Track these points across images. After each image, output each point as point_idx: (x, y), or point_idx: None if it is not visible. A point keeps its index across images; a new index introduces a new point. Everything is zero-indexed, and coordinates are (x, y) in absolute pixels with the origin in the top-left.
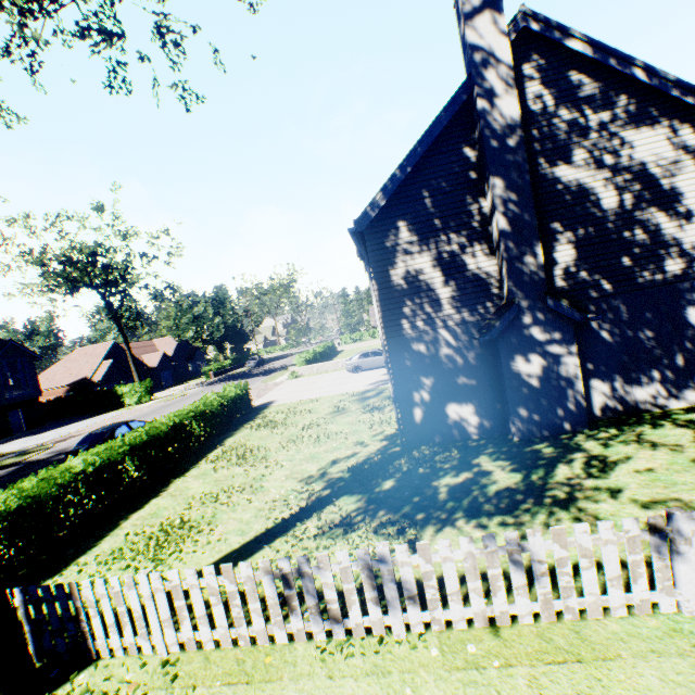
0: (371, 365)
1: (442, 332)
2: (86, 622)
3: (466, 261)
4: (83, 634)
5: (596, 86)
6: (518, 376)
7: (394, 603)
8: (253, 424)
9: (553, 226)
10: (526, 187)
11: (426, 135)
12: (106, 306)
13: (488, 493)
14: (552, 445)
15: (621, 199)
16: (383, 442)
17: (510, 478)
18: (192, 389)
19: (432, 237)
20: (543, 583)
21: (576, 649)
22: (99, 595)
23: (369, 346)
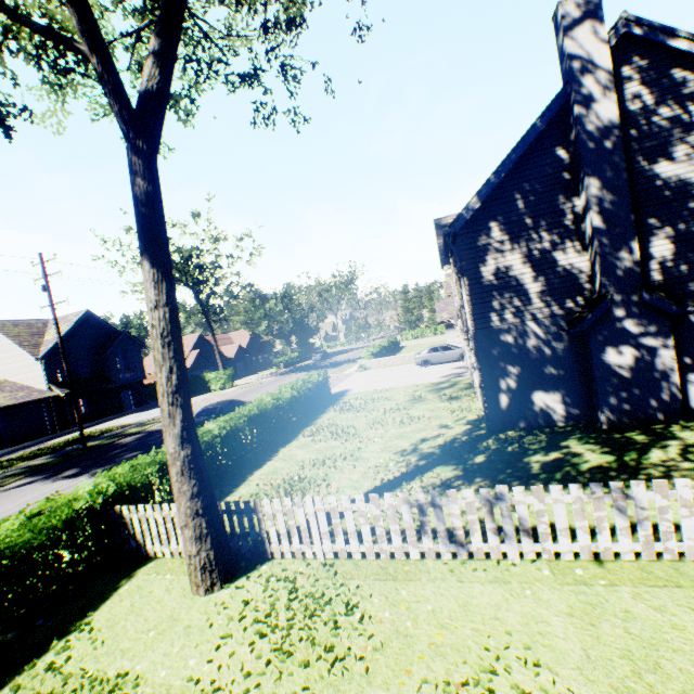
0: (440, 359)
1: (530, 325)
2: (264, 530)
3: (556, 257)
4: (262, 539)
5: None
6: (608, 367)
7: (510, 533)
8: (335, 408)
9: (650, 222)
10: (622, 185)
11: (521, 142)
12: (199, 302)
13: (580, 469)
14: (643, 433)
15: None
16: (467, 426)
17: (602, 458)
18: (267, 378)
19: (523, 235)
20: (644, 527)
21: (674, 579)
22: (275, 511)
23: (432, 343)
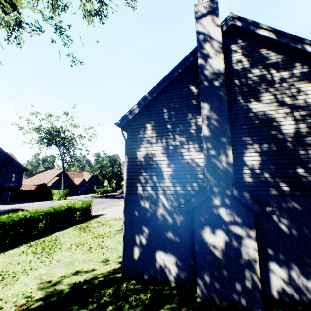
0: None
1: (161, 197)
2: None
3: (183, 153)
4: None
5: (279, 57)
6: (206, 244)
7: None
8: (79, 225)
9: (245, 139)
10: (224, 110)
11: (166, 76)
12: (58, 153)
13: None
14: None
15: (297, 127)
16: (118, 265)
17: None
18: (86, 198)
19: (165, 135)
20: None
21: None
22: None
23: None
